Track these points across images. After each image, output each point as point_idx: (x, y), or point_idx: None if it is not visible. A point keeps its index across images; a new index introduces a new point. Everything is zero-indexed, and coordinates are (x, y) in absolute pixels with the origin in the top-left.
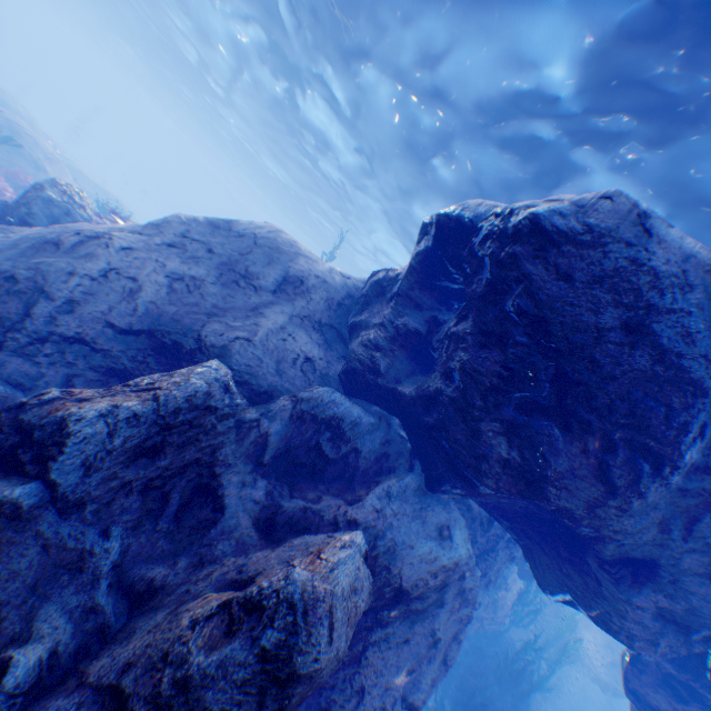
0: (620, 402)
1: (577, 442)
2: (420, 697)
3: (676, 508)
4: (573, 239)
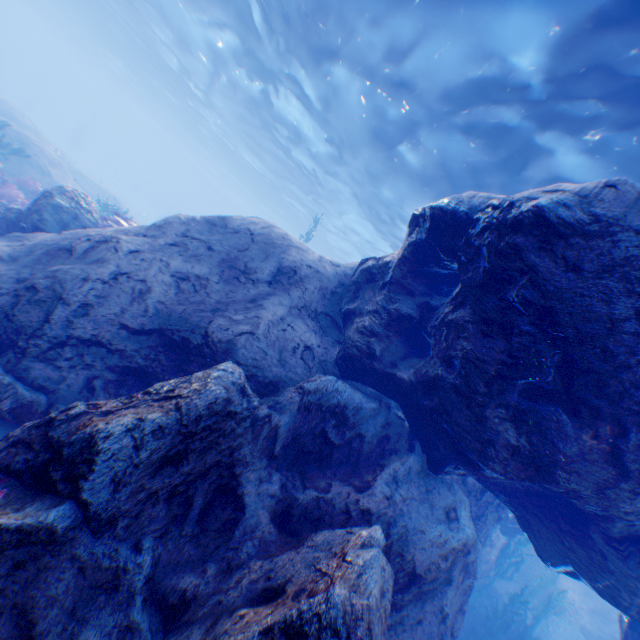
0: (633, 389)
1: (587, 428)
2: None
3: None
4: (581, 230)
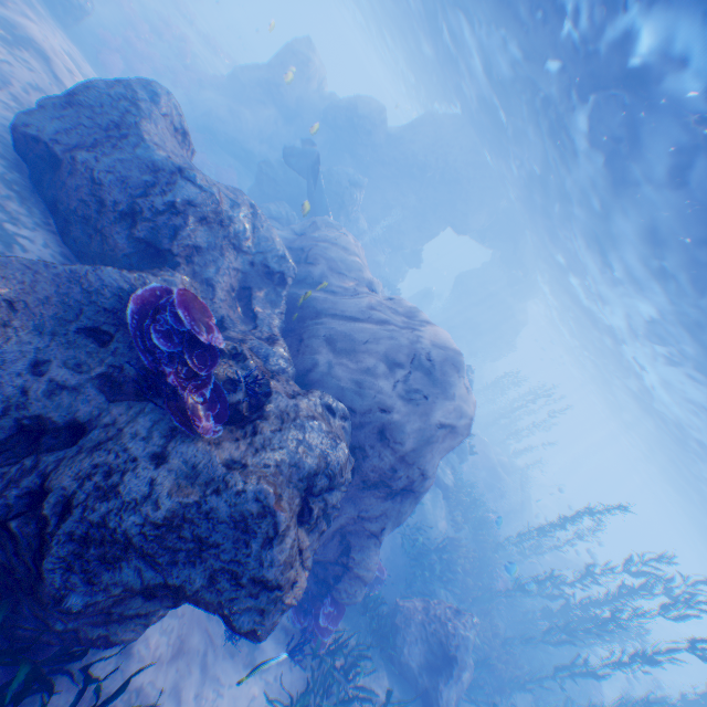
0: None
1: None
2: None
3: None
4: None
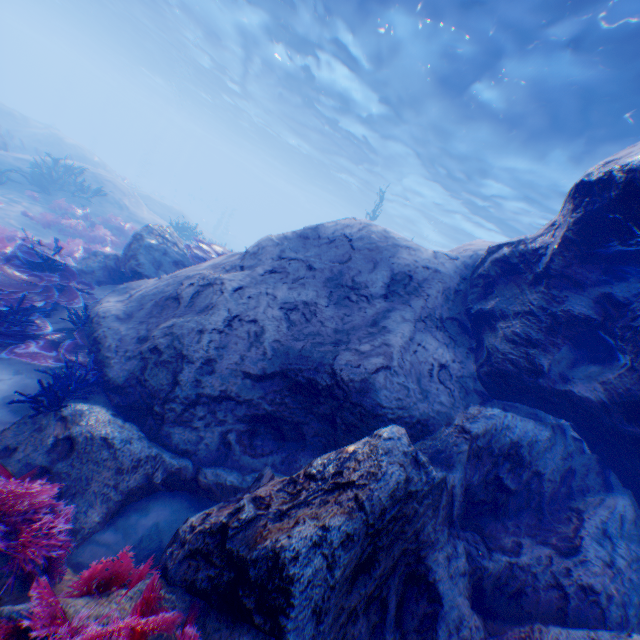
0: None
1: None
2: None
3: None
4: None
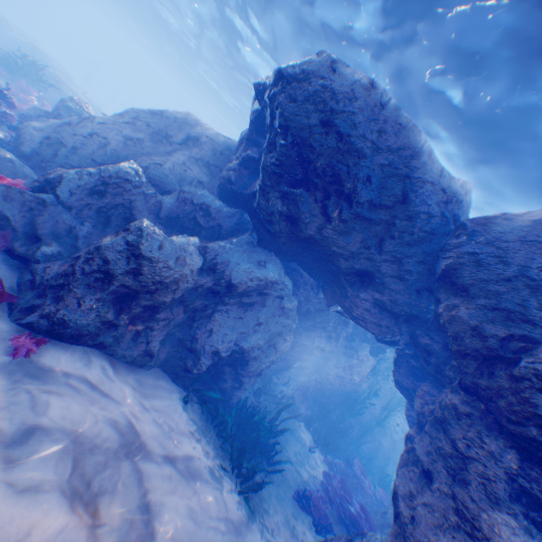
0: (327, 169)
1: (312, 197)
2: (246, 344)
3: (368, 232)
4: (296, 79)
